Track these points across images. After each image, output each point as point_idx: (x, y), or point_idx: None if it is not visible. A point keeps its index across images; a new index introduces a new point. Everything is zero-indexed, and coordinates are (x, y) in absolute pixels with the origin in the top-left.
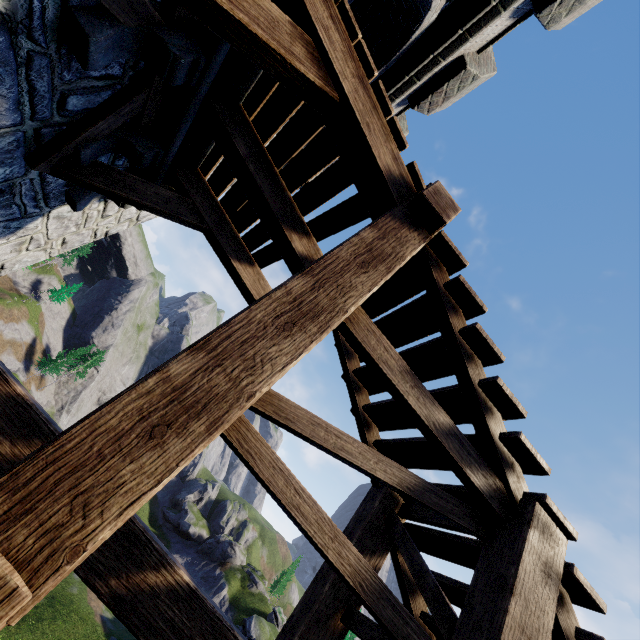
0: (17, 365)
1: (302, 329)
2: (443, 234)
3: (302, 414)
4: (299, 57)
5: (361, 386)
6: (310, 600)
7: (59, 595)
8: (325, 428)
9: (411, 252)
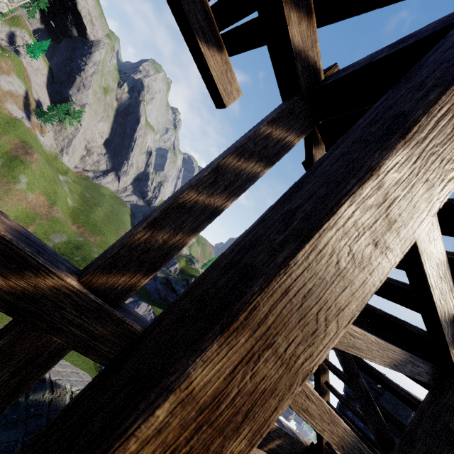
0: (20, 114)
1: (383, 251)
2: None
3: None
4: None
5: None
6: None
7: (88, 257)
8: None
9: None
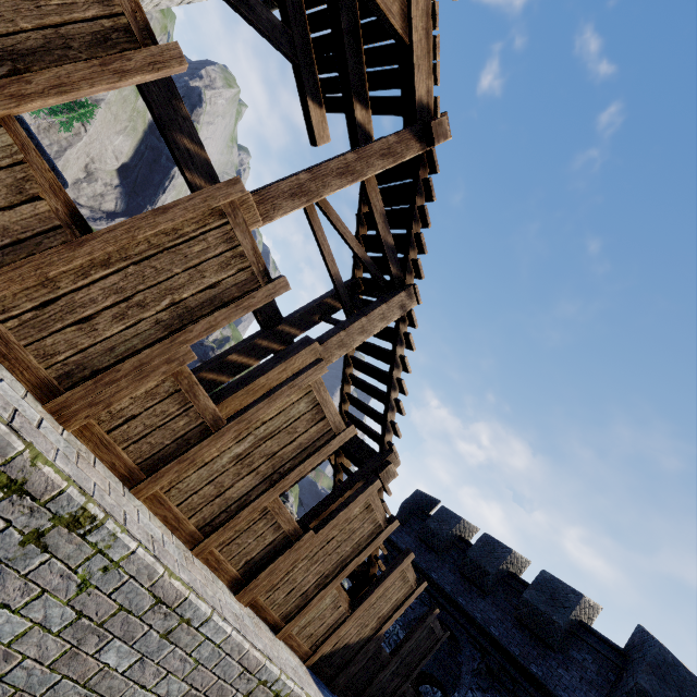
0: None
1: (346, 178)
2: (434, 150)
3: (334, 214)
4: (394, 14)
5: (365, 224)
6: (307, 306)
7: None
8: (341, 223)
9: (411, 156)
